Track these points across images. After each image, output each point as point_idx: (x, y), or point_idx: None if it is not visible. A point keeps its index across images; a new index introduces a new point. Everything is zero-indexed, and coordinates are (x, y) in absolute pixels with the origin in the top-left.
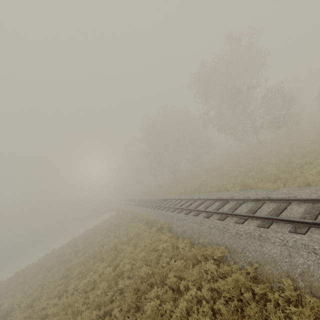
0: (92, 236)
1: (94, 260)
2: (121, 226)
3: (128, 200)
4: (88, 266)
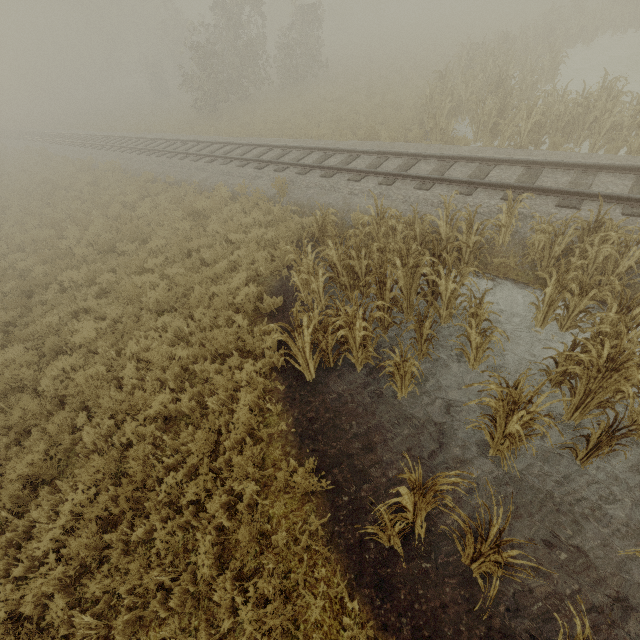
0: None
1: None
2: None
3: None
4: None
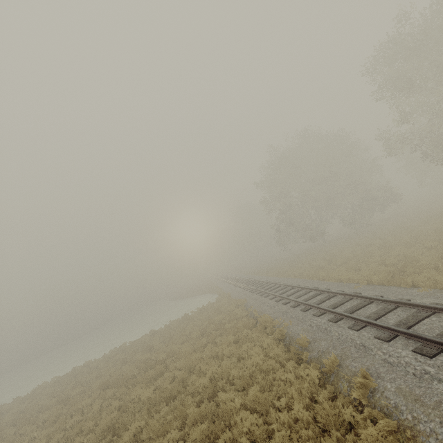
0: (176, 335)
1: (169, 409)
2: (225, 330)
3: (237, 279)
4: (152, 427)
